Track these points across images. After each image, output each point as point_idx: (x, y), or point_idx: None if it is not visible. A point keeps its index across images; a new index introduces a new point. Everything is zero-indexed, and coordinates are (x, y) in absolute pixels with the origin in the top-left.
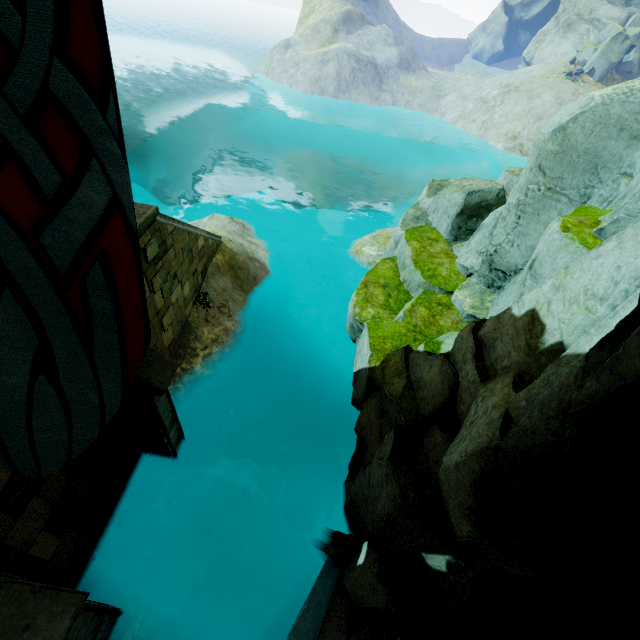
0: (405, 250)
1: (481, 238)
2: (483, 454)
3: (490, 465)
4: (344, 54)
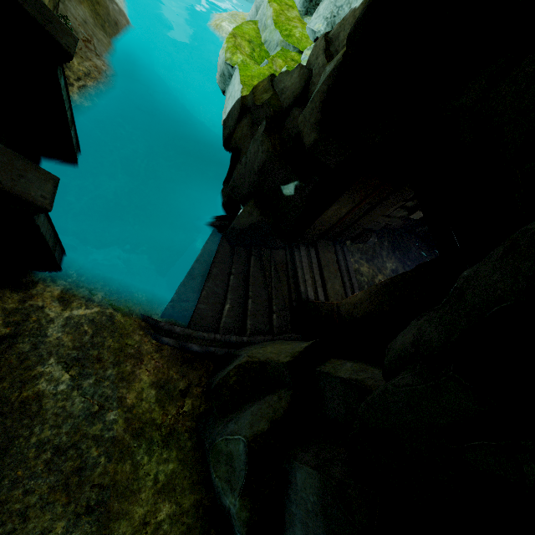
0: (267, 11)
1: (328, 4)
2: (330, 76)
3: (334, 81)
4: None
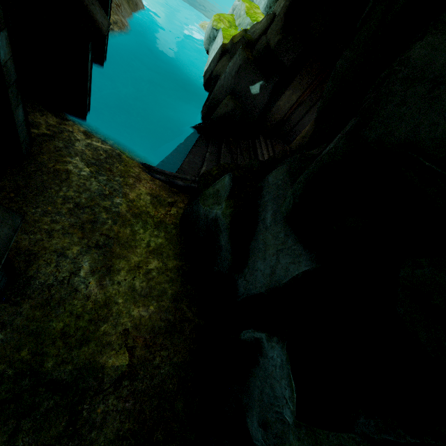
0: (241, 7)
1: None
2: None
3: None
4: None
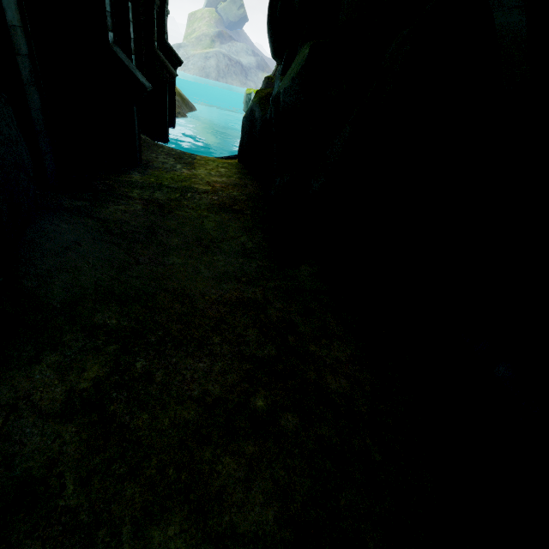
0: None
1: None
2: None
3: None
4: (220, 54)
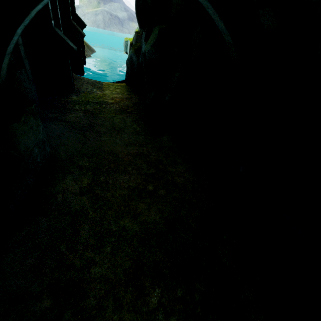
0: None
1: None
2: None
3: None
4: (104, 11)
